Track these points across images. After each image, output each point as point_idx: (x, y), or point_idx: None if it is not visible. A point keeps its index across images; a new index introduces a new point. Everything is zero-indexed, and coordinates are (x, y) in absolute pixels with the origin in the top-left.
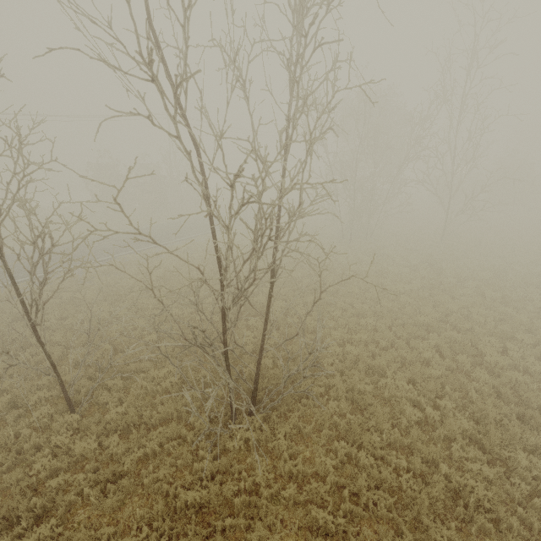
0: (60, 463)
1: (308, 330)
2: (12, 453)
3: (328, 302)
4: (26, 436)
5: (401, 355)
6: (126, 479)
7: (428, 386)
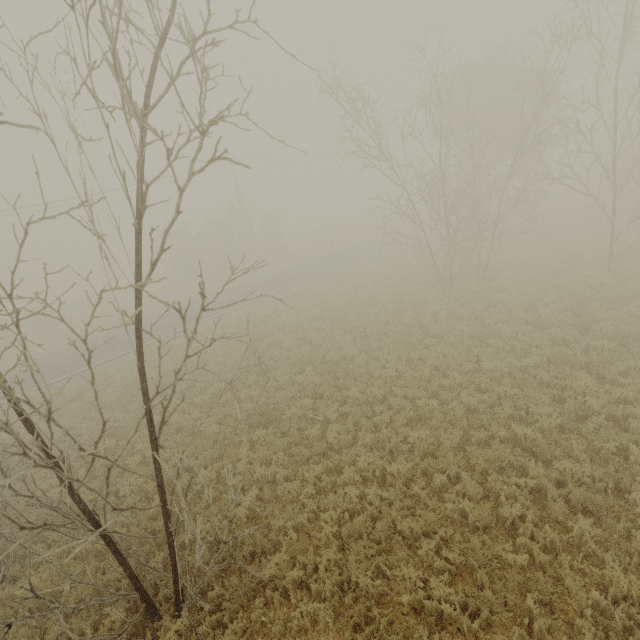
0: None
1: (334, 447)
2: None
3: (377, 396)
4: None
5: (464, 507)
6: None
7: (481, 597)
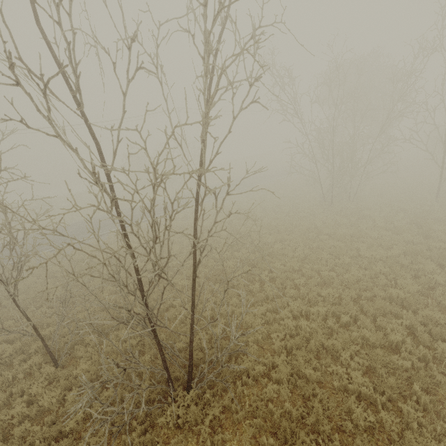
0: (30, 411)
1: (269, 297)
2: (4, 395)
3: (294, 268)
4: (21, 380)
5: (364, 335)
6: (70, 438)
7: (387, 382)
